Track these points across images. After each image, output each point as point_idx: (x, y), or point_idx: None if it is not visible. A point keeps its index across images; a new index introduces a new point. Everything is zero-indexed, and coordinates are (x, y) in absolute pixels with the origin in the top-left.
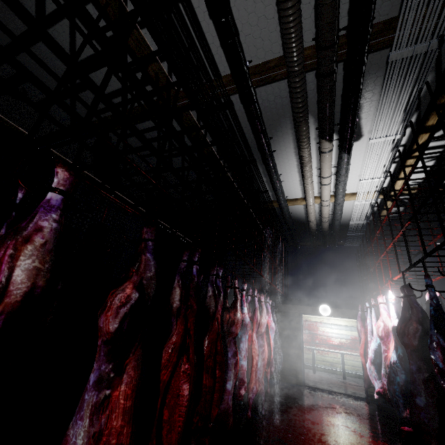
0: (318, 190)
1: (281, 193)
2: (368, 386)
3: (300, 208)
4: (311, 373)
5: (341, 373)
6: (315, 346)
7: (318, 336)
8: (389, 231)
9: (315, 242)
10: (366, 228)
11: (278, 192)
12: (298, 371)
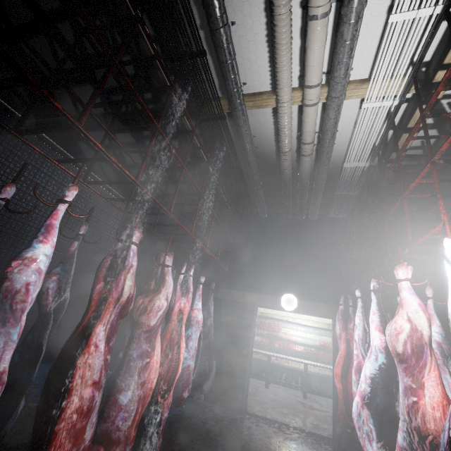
0: (301, 67)
1: (228, 53)
2: (342, 430)
3: (268, 126)
4: (263, 388)
5: (301, 388)
6: (273, 351)
7: (279, 338)
8: (405, 176)
9: (288, 205)
10: (364, 184)
11: (222, 45)
12: (239, 390)
